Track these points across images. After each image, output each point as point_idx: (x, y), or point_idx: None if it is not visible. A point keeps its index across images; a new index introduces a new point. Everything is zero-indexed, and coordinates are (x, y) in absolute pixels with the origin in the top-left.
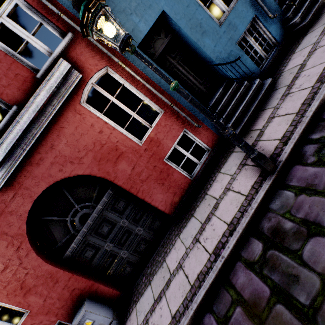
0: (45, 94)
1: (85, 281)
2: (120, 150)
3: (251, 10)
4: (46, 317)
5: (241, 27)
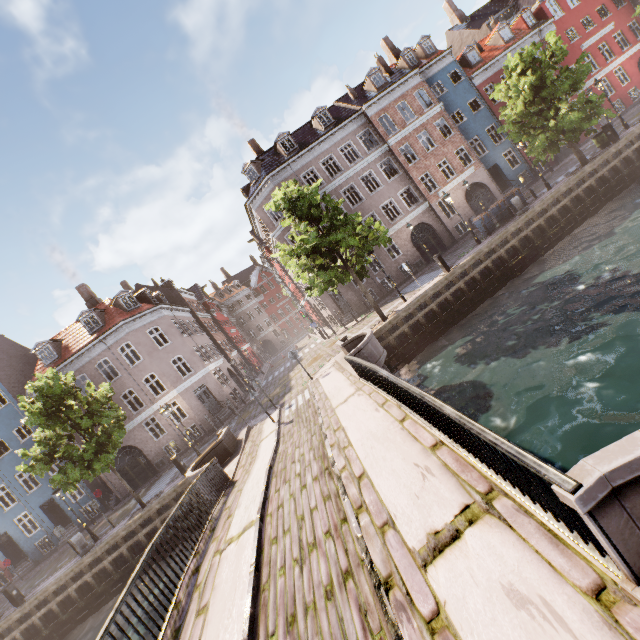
0: None
1: None
2: None
3: (45, 533)
4: None
5: (38, 538)
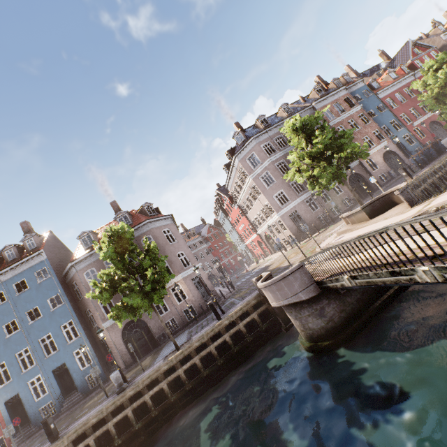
0: None
1: None
2: None
3: (51, 398)
4: None
5: (44, 403)
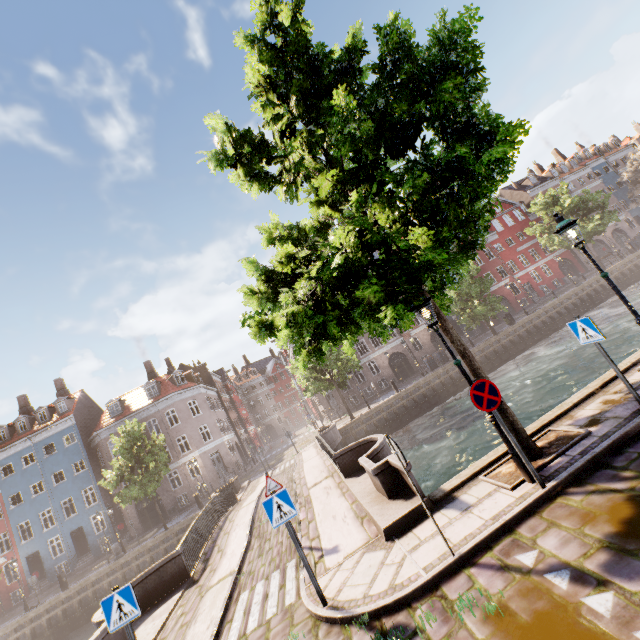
0: None
1: None
2: (2, 584)
3: (67, 557)
4: None
5: (60, 561)
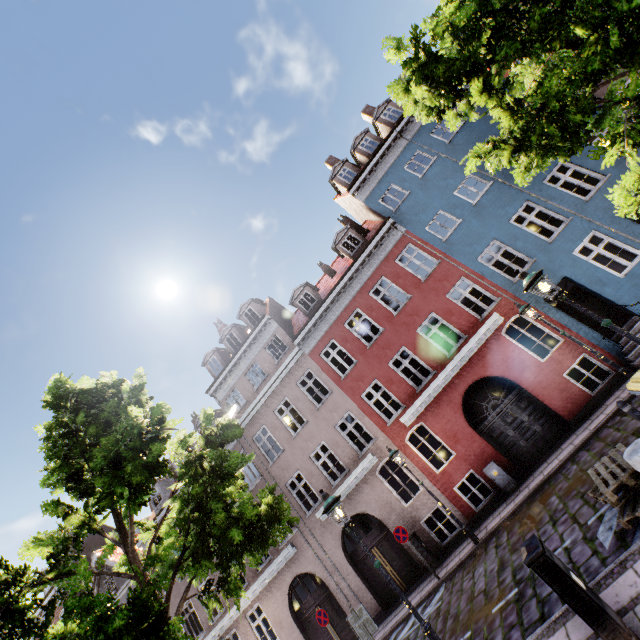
0: (484, 330)
1: (492, 448)
2: (526, 363)
3: None
4: (464, 463)
5: None
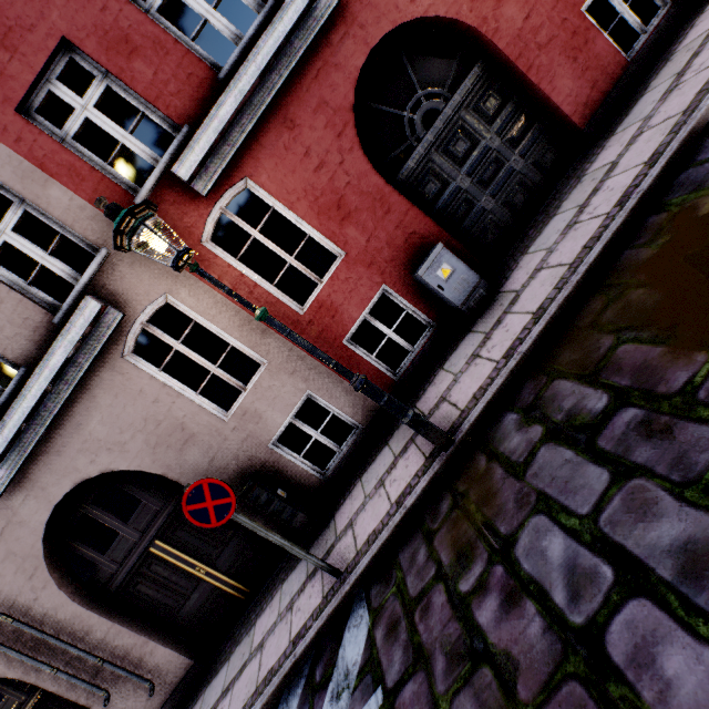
0: None
1: (429, 222)
2: None
3: None
4: (367, 272)
5: None
